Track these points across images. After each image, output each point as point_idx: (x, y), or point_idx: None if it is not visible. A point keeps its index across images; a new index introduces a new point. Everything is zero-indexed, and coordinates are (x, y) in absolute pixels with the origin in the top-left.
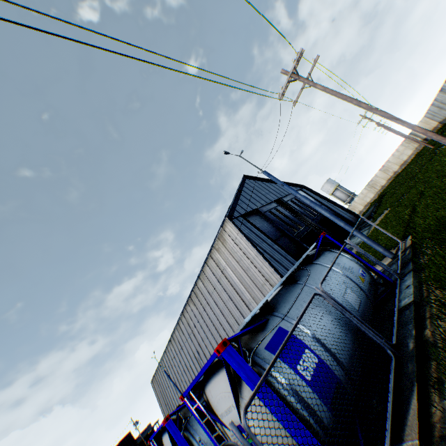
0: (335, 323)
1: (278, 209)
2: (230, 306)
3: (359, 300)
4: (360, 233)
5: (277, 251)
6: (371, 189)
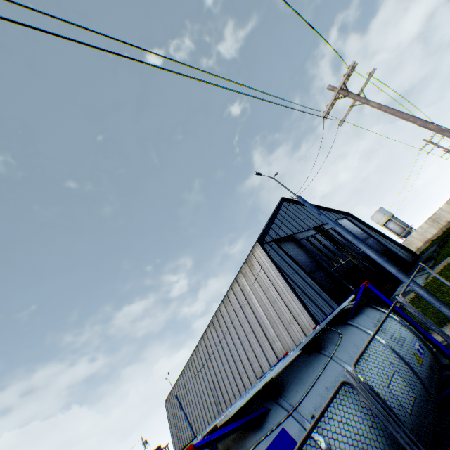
0: (371, 435)
1: (316, 237)
2: (251, 339)
3: (412, 394)
4: (418, 286)
5: (310, 285)
6: (433, 223)
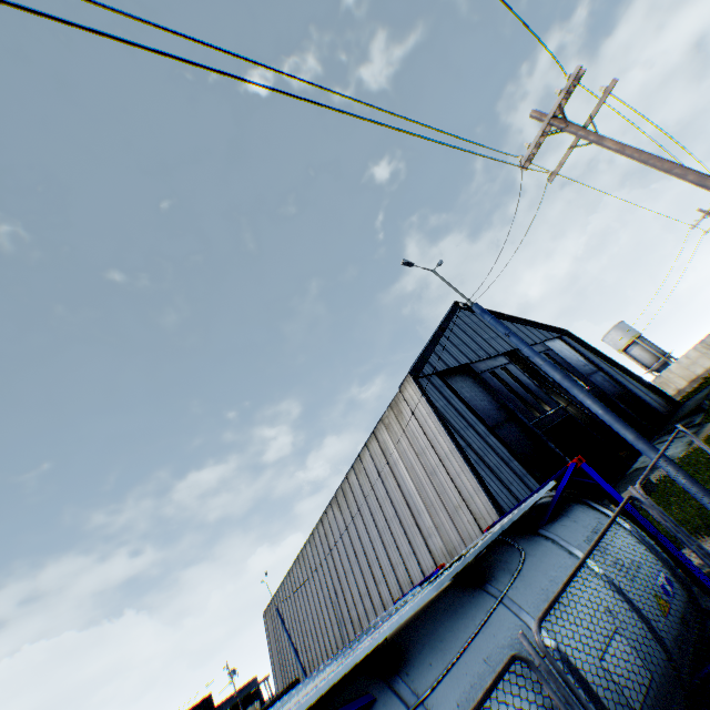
0: None
1: (509, 369)
2: (395, 529)
3: (646, 673)
4: (672, 465)
5: (492, 448)
6: (707, 351)
